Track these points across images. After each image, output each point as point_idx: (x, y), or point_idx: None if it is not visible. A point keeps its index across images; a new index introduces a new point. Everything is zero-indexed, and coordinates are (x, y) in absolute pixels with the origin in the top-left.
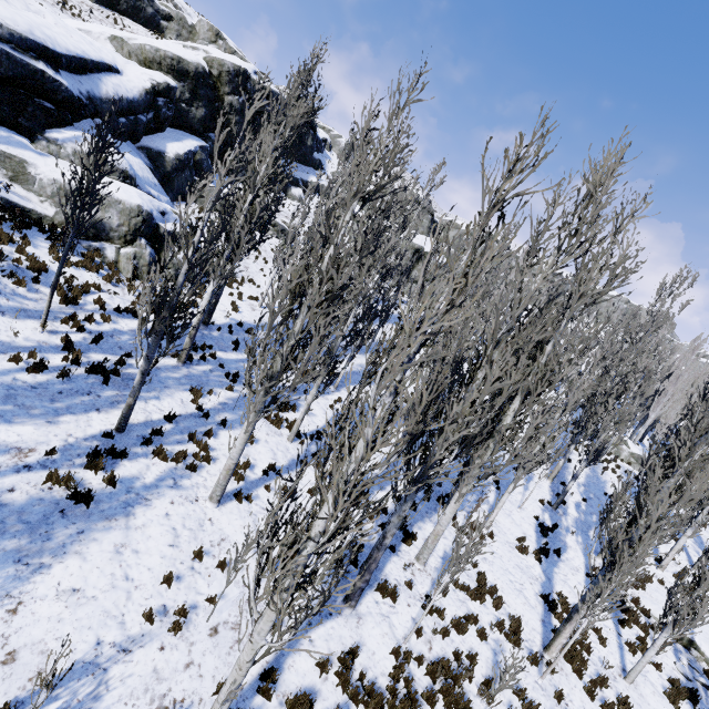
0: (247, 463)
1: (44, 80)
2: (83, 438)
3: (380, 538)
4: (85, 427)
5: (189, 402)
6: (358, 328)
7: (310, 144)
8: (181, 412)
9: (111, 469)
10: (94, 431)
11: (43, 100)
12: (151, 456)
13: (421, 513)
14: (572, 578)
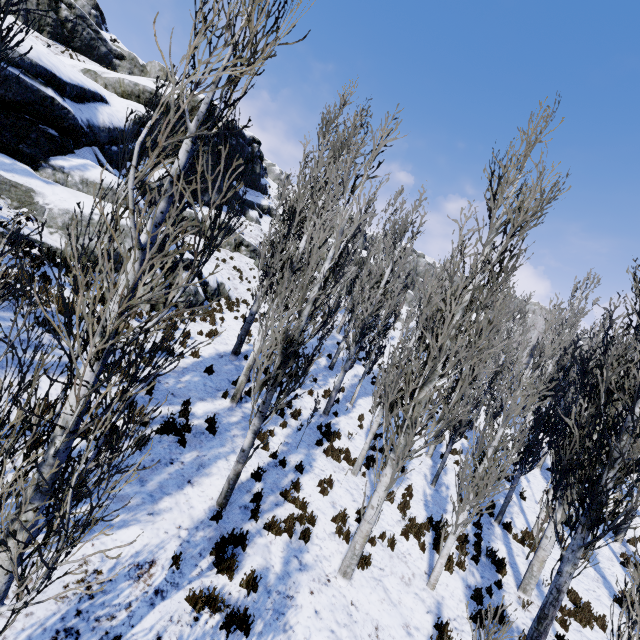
0: (345, 515)
1: (53, 106)
2: (193, 527)
3: (553, 593)
4: (188, 510)
5: (260, 449)
6: (338, 339)
7: (259, 172)
8: (259, 464)
9: (238, 564)
10: (199, 513)
11: (48, 126)
12: (263, 533)
13: (485, 531)
14: (615, 571)
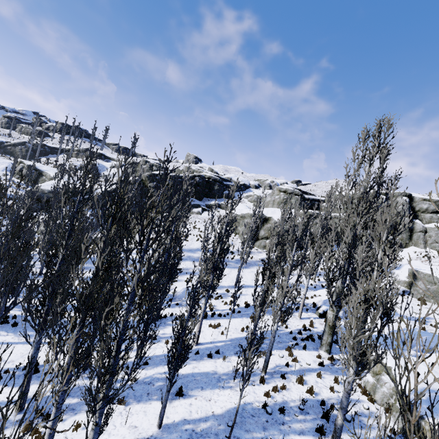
0: None
1: None
2: None
3: None
4: None
5: None
6: None
7: (217, 188)
8: None
9: None
10: None
11: None
12: None
13: None
14: None
